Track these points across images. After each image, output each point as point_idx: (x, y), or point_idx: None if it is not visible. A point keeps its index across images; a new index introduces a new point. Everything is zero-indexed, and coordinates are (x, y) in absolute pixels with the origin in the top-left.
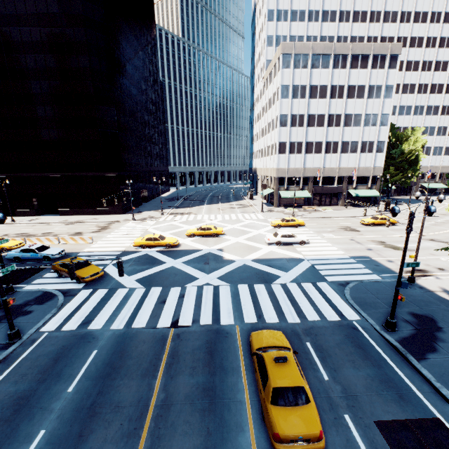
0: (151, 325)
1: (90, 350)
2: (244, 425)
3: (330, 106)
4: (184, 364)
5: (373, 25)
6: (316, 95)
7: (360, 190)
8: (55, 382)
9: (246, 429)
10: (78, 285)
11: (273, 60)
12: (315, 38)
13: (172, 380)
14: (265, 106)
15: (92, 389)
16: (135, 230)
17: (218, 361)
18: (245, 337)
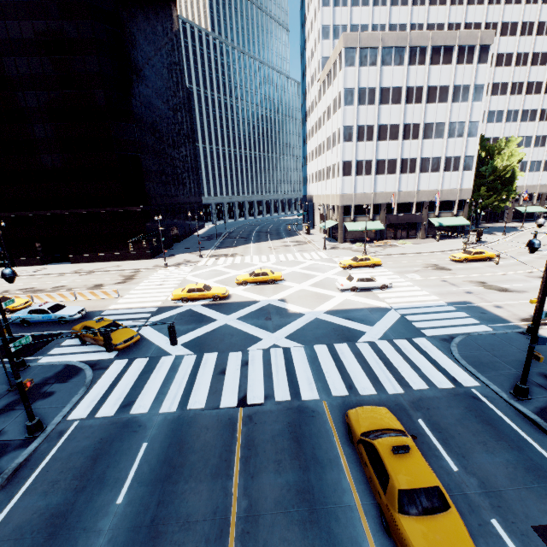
0: (213, 405)
1: (138, 443)
2: (361, 541)
3: (406, 114)
4: (265, 457)
5: (455, 8)
6: (388, 99)
7: (444, 218)
8: (97, 491)
9: (365, 546)
10: (109, 354)
11: (332, 57)
12: (382, 27)
13: (253, 481)
14: (322, 116)
15: (149, 499)
16: (169, 279)
17: (309, 451)
18: (338, 416)
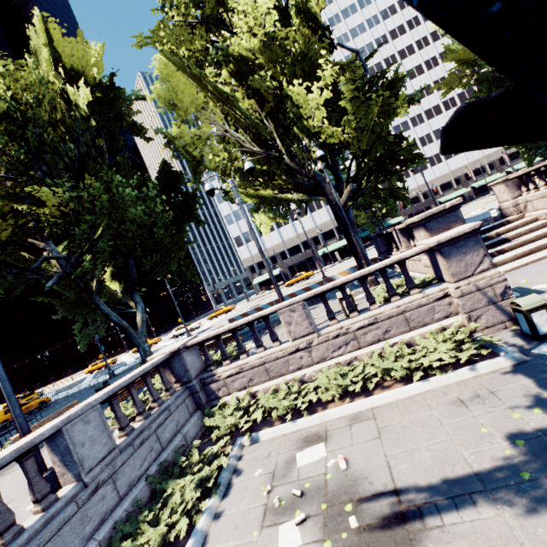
0: None
1: None
2: None
3: None
4: None
5: None
6: None
7: (330, 245)
8: None
9: None
10: None
11: None
12: None
13: None
14: None
15: None
16: None
17: None
18: None
